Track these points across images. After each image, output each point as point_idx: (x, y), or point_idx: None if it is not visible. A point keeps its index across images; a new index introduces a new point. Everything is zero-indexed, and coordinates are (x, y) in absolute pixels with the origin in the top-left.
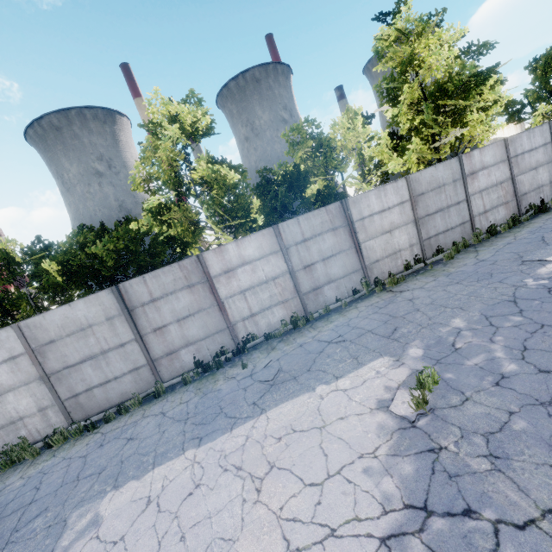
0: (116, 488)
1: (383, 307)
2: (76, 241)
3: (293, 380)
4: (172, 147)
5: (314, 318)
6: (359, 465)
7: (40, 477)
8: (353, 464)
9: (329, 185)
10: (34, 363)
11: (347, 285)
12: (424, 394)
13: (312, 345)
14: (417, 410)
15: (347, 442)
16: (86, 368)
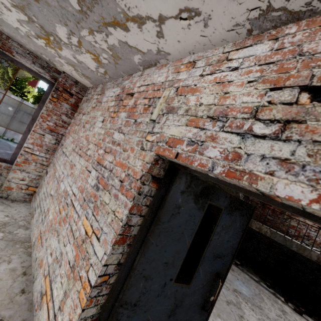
0: None
1: None
2: None
3: None
4: None
5: (3, 137)
6: None
7: None
8: None
9: None
10: None
11: None
12: None
13: None
14: None
15: None
16: None
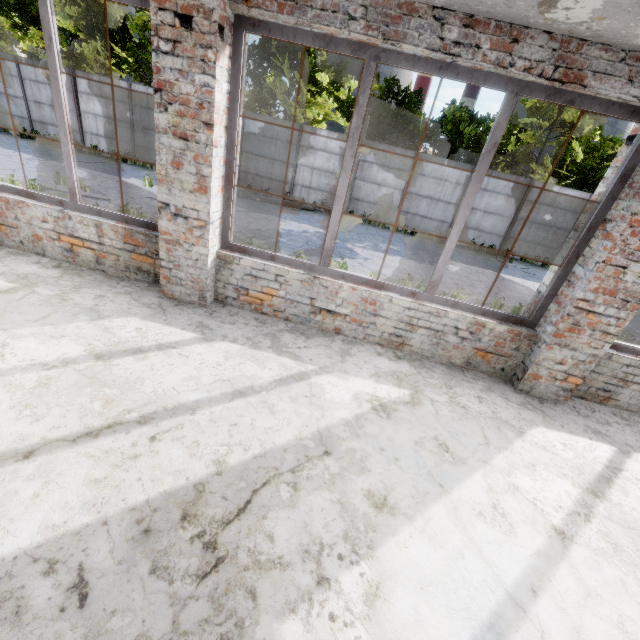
0: (455, 261)
1: None
2: (454, 114)
3: None
4: None
5: None
6: None
7: (398, 237)
8: None
9: None
10: (407, 180)
11: None
12: None
13: None
14: None
15: None
16: (424, 202)
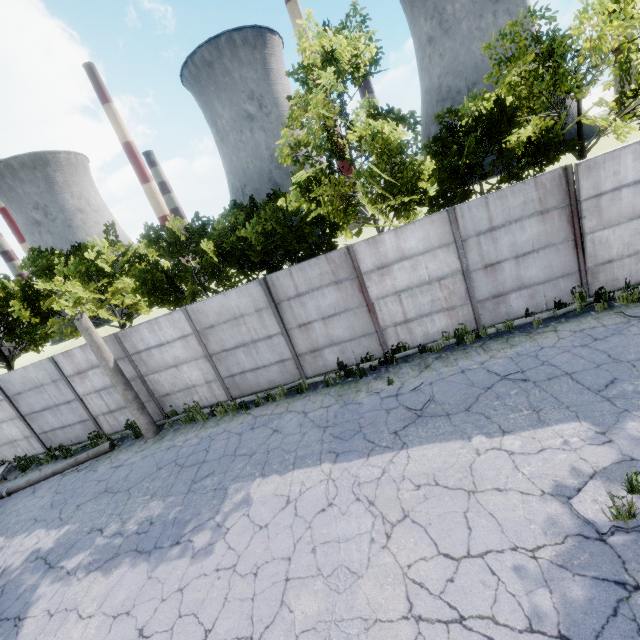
0: (262, 476)
1: (600, 339)
2: (228, 221)
3: (445, 418)
4: (325, 101)
5: (487, 335)
6: (509, 558)
7: (209, 441)
8: (501, 554)
9: (551, 131)
10: (199, 343)
11: (547, 293)
12: (633, 506)
13: (478, 375)
14: (615, 520)
15: (499, 523)
16: (240, 354)
